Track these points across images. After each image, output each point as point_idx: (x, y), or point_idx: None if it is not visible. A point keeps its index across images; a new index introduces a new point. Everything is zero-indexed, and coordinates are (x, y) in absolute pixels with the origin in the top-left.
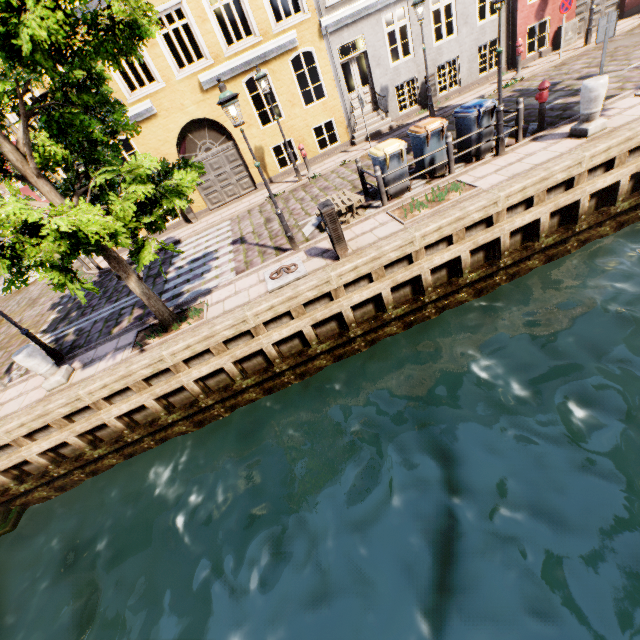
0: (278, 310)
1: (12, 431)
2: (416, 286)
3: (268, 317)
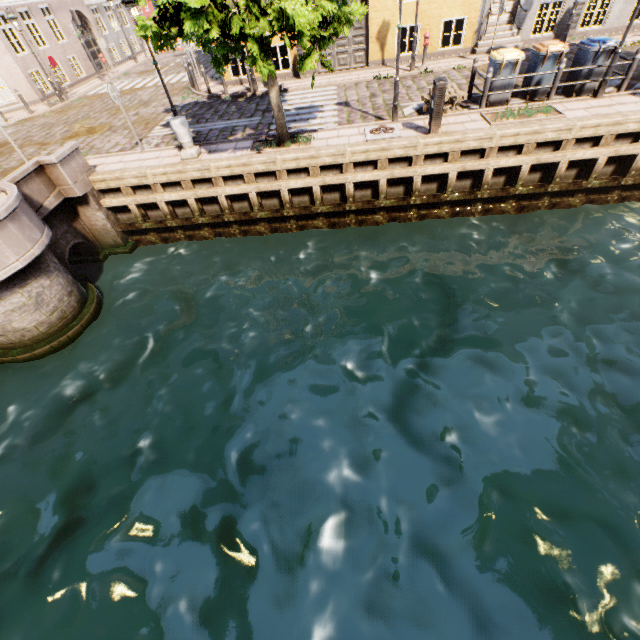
0: (370, 156)
1: (157, 176)
2: (476, 182)
3: (360, 159)
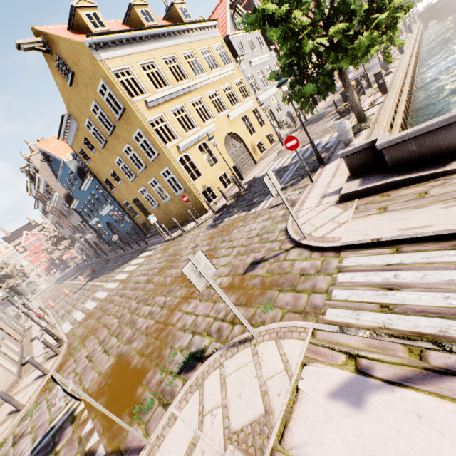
0: (396, 99)
1: None
2: None
3: (396, 102)
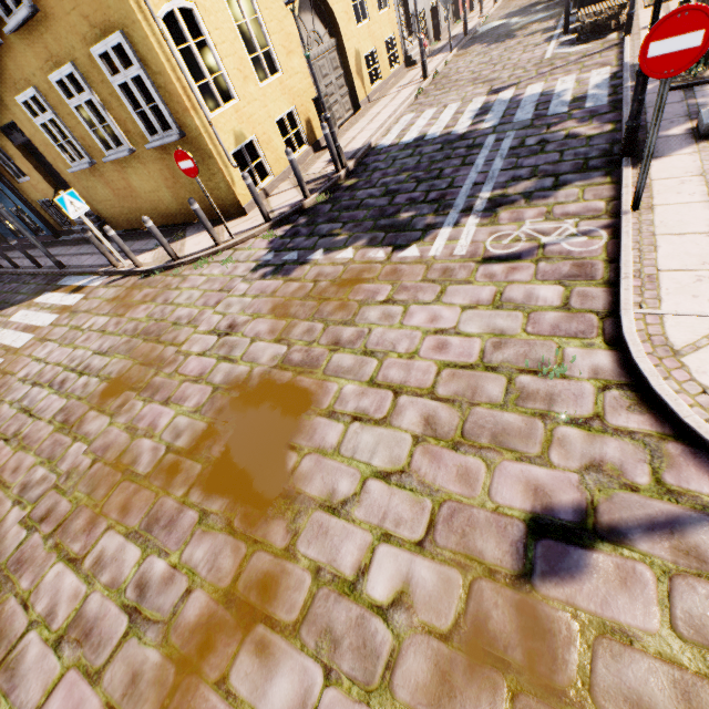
0: None
1: None
2: None
3: None
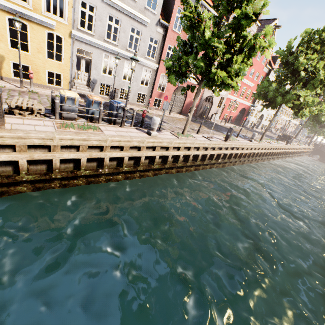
0: None
1: None
2: (51, 166)
3: None
